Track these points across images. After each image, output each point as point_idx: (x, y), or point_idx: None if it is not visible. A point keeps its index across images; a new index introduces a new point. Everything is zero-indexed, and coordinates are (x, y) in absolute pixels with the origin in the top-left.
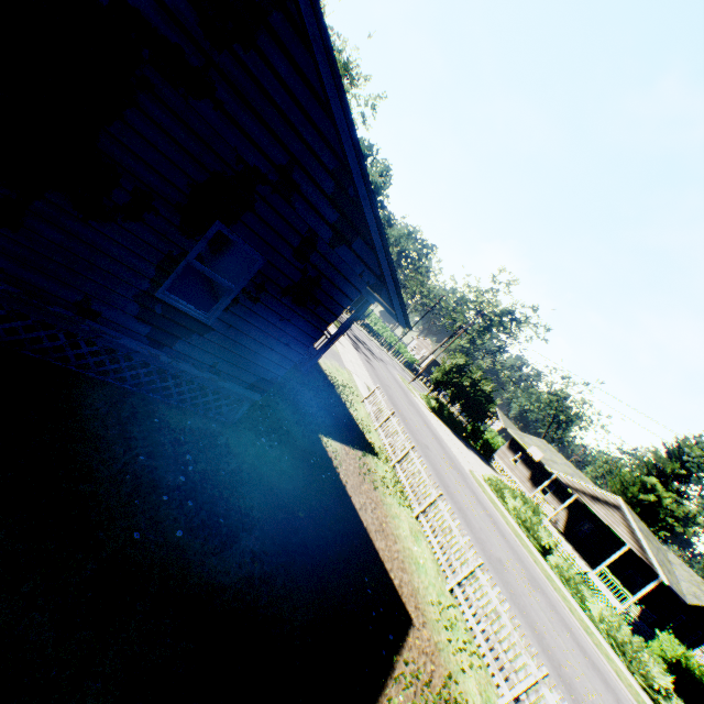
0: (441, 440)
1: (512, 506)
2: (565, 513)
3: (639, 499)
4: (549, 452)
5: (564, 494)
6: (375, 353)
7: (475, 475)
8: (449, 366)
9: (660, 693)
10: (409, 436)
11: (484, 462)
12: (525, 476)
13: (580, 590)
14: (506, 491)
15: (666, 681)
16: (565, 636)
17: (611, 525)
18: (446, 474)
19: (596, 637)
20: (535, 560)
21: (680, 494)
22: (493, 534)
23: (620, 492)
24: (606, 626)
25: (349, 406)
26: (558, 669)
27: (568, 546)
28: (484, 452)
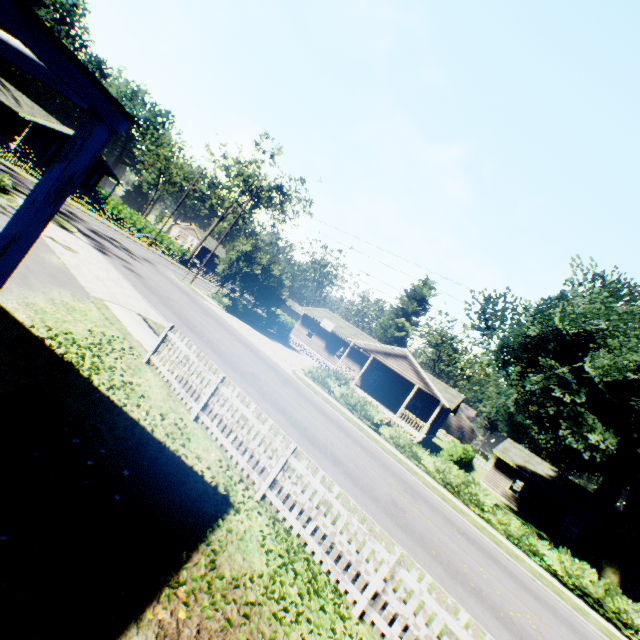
0: (256, 349)
1: (339, 394)
2: (360, 369)
3: (395, 337)
4: (335, 319)
5: (356, 354)
6: (134, 252)
7: (299, 375)
8: (236, 255)
9: (486, 510)
10: (233, 375)
11: (287, 347)
12: (322, 347)
13: (415, 452)
14: (329, 379)
15: (488, 499)
16: (460, 539)
17: (403, 373)
18: (291, 406)
19: (445, 494)
20: (383, 448)
21: (416, 325)
22: (361, 457)
23: (384, 335)
24: (443, 476)
25: (122, 399)
26: (521, 636)
27: (374, 401)
28: (281, 335)
